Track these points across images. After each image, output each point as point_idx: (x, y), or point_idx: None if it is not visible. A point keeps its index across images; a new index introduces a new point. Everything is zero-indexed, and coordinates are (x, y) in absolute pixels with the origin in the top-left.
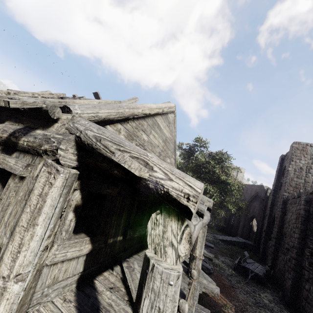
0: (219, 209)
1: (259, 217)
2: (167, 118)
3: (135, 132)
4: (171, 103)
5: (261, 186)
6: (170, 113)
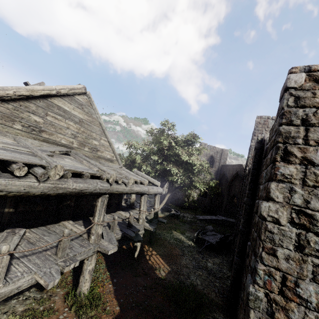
0: (190, 189)
1: (239, 195)
2: (73, 100)
3: (15, 114)
4: (78, 85)
5: (240, 165)
6: (79, 94)
